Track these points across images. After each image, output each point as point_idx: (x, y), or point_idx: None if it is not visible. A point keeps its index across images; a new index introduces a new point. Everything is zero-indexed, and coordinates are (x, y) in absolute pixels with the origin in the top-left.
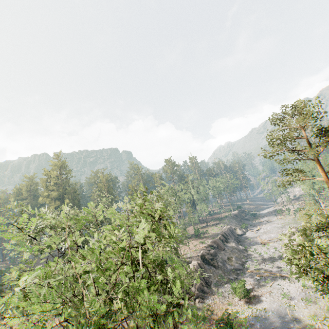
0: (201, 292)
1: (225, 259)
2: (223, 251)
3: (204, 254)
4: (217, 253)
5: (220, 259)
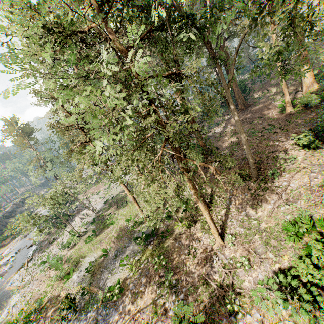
0: (1, 231)
1: (24, 210)
2: (22, 207)
3: (3, 215)
4: (17, 210)
5: (19, 212)
